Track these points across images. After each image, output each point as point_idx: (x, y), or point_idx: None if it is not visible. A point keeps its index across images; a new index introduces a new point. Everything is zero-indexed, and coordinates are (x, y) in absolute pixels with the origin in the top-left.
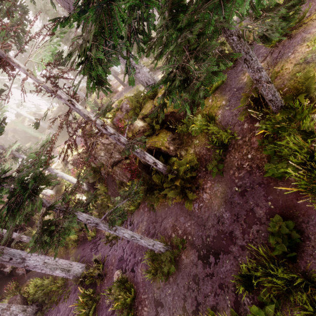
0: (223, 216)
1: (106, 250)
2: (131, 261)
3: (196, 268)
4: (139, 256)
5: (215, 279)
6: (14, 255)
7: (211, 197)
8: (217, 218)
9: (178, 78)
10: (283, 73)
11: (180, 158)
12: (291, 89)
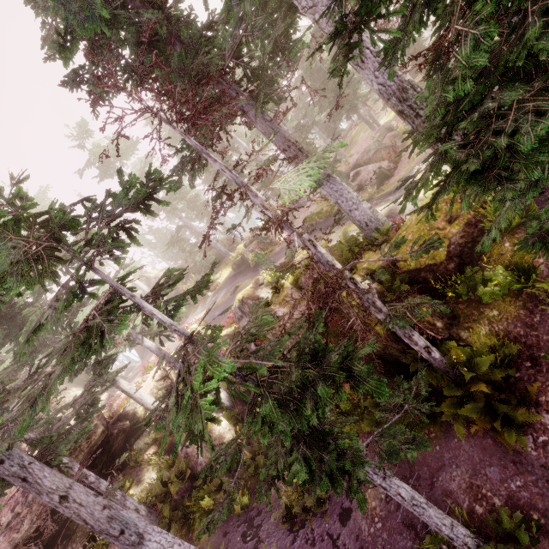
0: None
1: (283, 539)
2: None
3: None
4: None
5: None
6: (127, 524)
7: None
8: None
9: None
10: None
11: (460, 343)
12: None
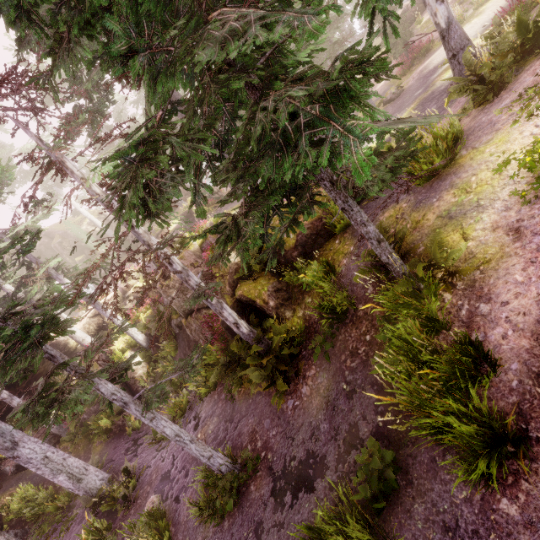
0: (320, 427)
1: (150, 456)
2: (179, 483)
3: (265, 510)
4: (192, 476)
5: (284, 532)
6: (3, 434)
7: (311, 393)
8: (312, 430)
9: (226, 233)
10: (423, 225)
11: (283, 321)
12: (424, 250)
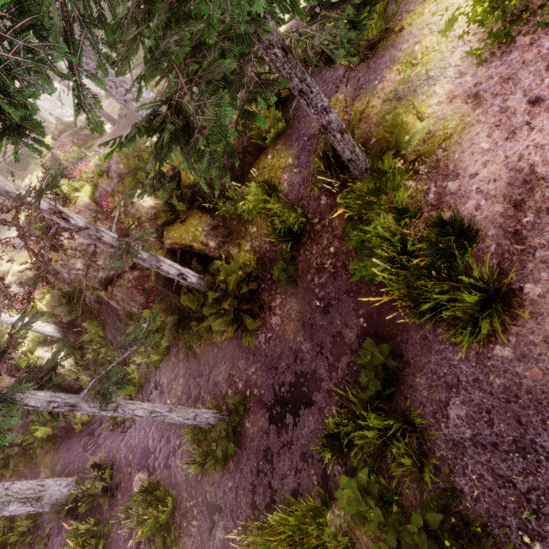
0: (302, 348)
1: (116, 441)
2: (163, 451)
3: (268, 438)
4: (176, 440)
5: (295, 448)
6: None
7: (283, 321)
8: (294, 354)
9: (168, 128)
10: (369, 114)
11: (230, 260)
12: (379, 141)
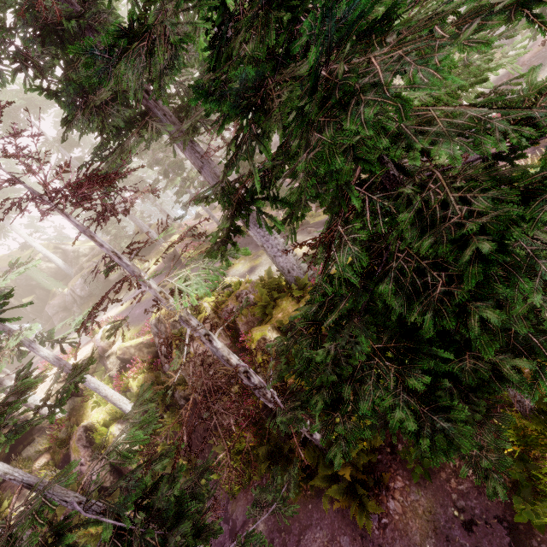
0: None
1: None
2: None
3: None
4: None
5: None
6: None
7: (404, 511)
8: None
9: None
10: None
11: None
12: None
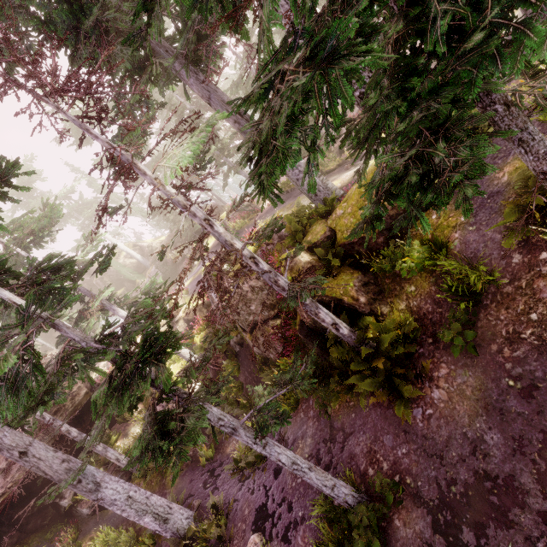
0: (484, 438)
1: (233, 488)
2: (282, 519)
3: None
4: (299, 510)
5: None
6: (85, 475)
7: (450, 397)
8: (471, 444)
9: (414, 171)
10: None
11: (380, 318)
12: None
